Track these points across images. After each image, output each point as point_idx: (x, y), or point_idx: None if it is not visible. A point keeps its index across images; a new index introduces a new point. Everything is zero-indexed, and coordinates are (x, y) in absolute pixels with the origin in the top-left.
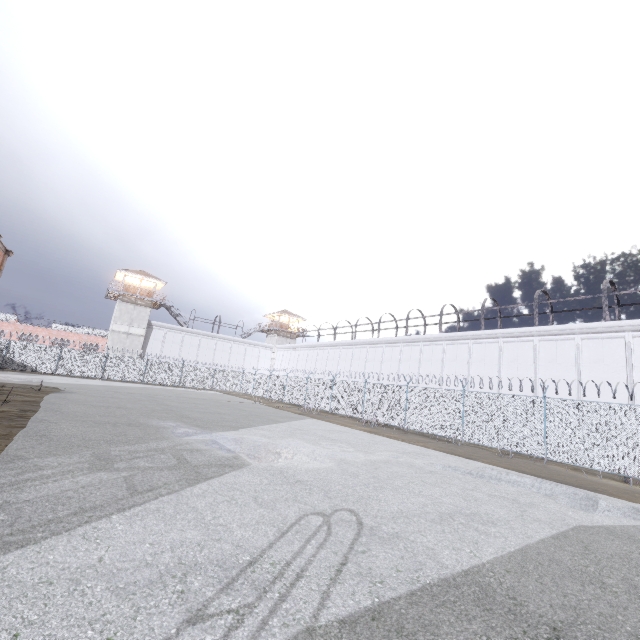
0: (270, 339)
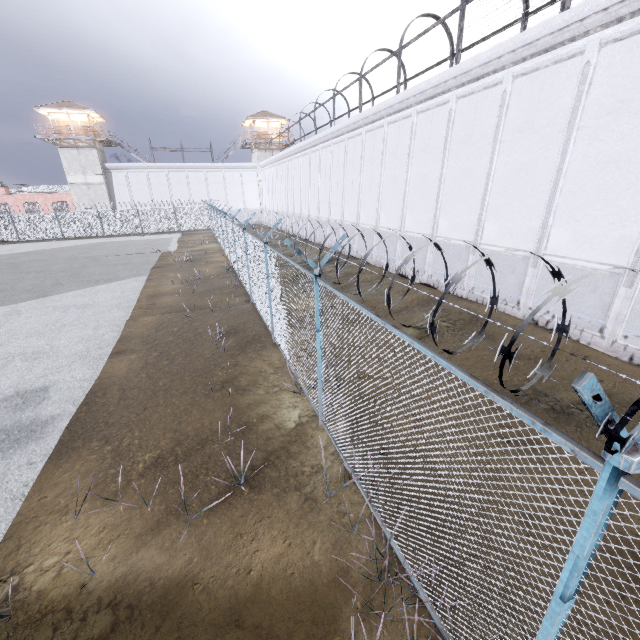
0: (253, 156)
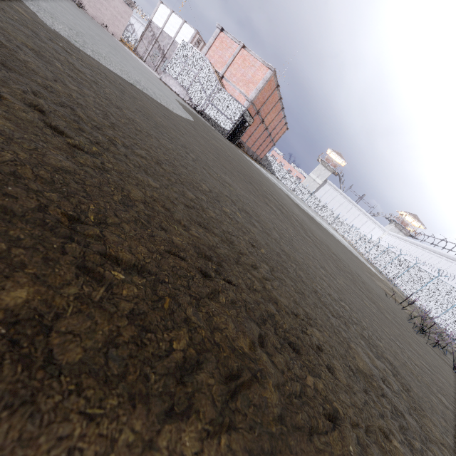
0: (388, 226)
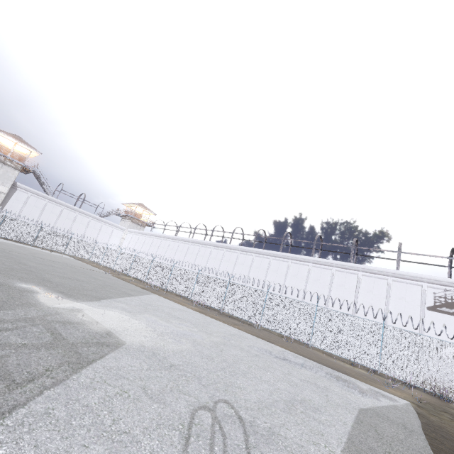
0: (124, 223)
